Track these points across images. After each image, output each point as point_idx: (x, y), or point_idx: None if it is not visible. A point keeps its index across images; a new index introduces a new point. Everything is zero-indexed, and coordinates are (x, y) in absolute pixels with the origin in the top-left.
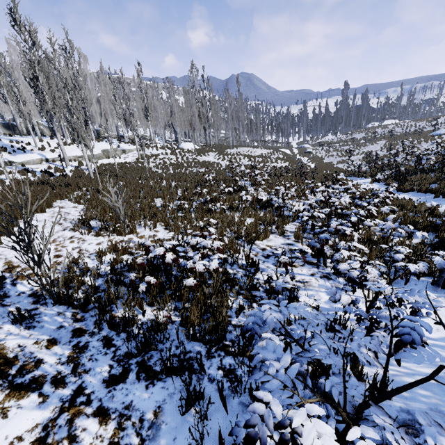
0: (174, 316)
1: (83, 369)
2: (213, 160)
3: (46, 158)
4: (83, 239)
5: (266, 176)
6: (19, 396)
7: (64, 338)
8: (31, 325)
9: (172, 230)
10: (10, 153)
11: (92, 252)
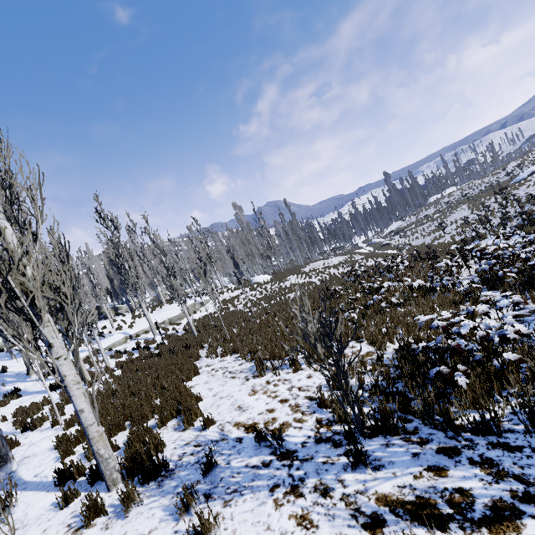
0: (531, 401)
1: (534, 478)
2: (300, 282)
3: (130, 334)
4: (283, 379)
5: (407, 262)
6: (511, 528)
7: (443, 462)
8: (374, 466)
9: (372, 338)
10: (90, 342)
11: (315, 385)
